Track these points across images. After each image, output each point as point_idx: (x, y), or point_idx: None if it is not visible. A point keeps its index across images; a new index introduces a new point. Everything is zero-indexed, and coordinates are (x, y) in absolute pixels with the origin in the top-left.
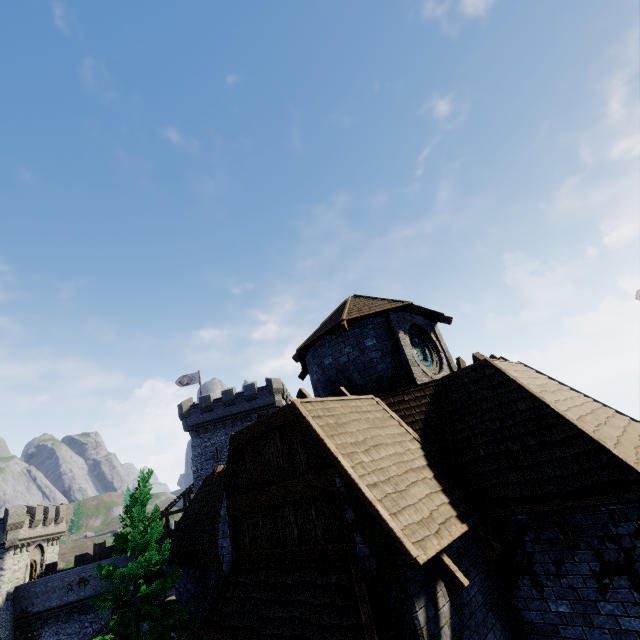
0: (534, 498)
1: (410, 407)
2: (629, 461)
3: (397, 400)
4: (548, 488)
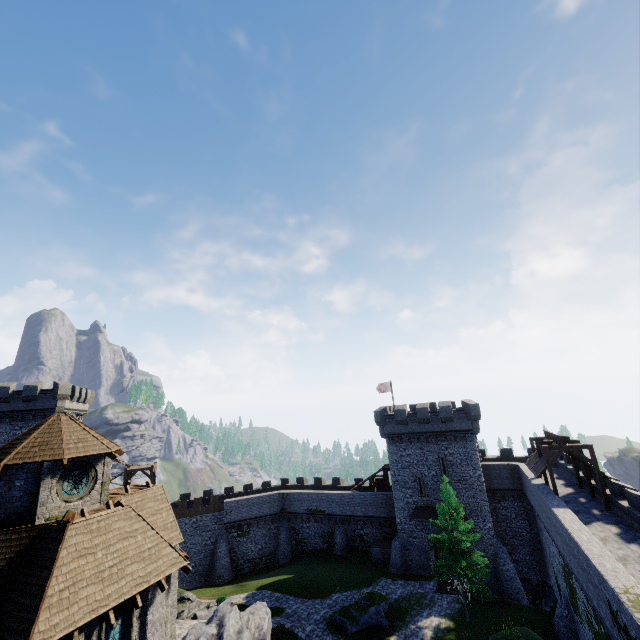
0: (2, 637)
1: (11, 545)
2: (33, 633)
3: (6, 538)
4: (9, 634)
